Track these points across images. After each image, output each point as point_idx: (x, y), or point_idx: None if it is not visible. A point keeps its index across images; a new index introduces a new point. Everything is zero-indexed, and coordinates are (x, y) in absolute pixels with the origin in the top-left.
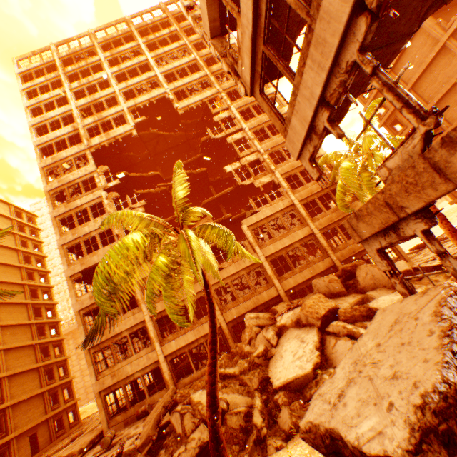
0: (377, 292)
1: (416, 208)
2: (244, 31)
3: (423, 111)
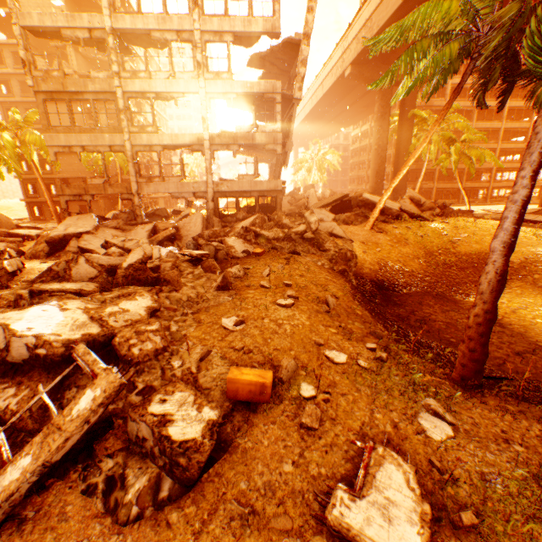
0: (5, 229)
1: (94, 194)
2: (64, 83)
3: (109, 176)
